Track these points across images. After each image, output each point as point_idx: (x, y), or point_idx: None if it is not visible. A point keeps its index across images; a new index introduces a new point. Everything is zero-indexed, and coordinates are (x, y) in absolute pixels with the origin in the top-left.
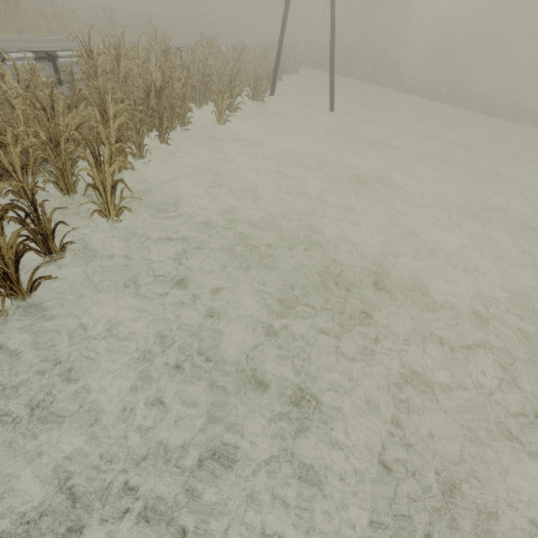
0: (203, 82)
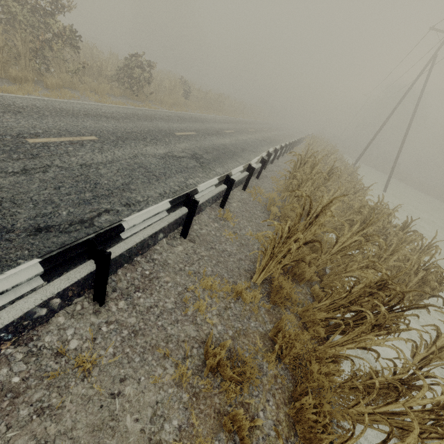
0: None
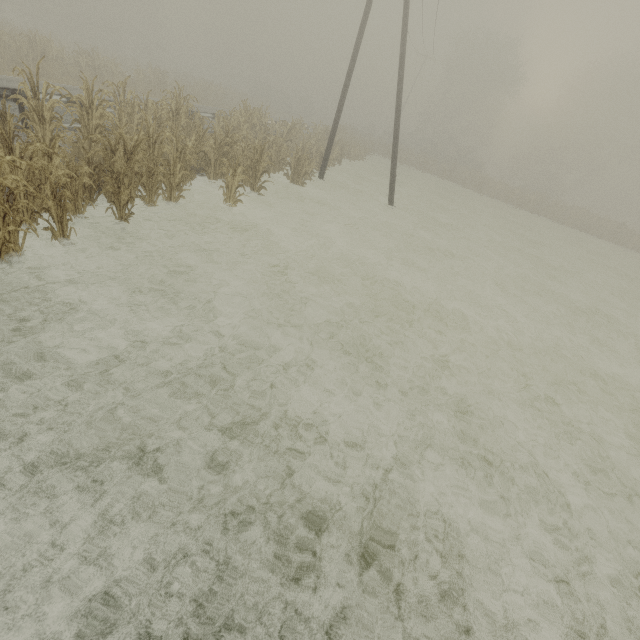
0: (222, 152)
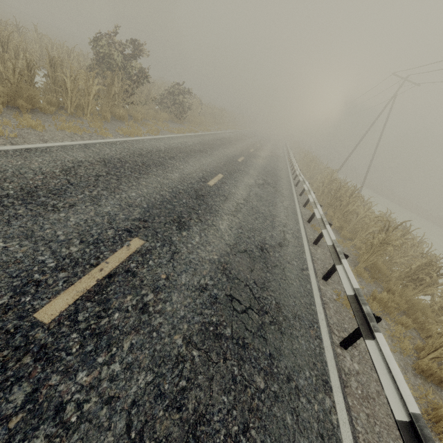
0: None
